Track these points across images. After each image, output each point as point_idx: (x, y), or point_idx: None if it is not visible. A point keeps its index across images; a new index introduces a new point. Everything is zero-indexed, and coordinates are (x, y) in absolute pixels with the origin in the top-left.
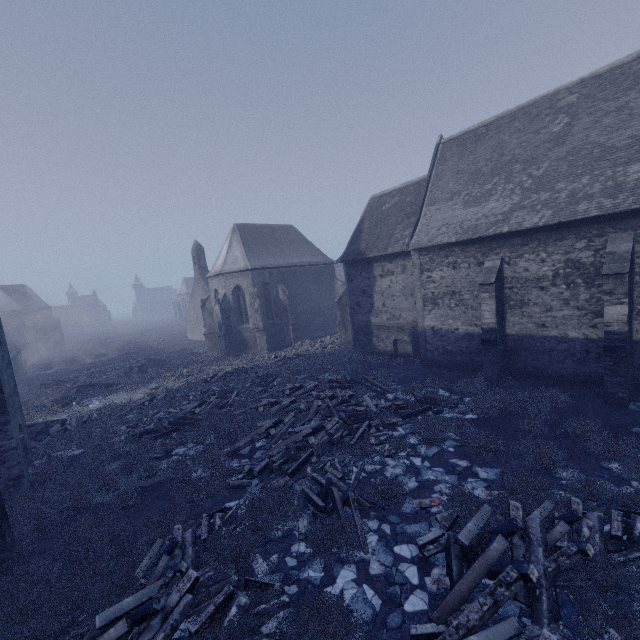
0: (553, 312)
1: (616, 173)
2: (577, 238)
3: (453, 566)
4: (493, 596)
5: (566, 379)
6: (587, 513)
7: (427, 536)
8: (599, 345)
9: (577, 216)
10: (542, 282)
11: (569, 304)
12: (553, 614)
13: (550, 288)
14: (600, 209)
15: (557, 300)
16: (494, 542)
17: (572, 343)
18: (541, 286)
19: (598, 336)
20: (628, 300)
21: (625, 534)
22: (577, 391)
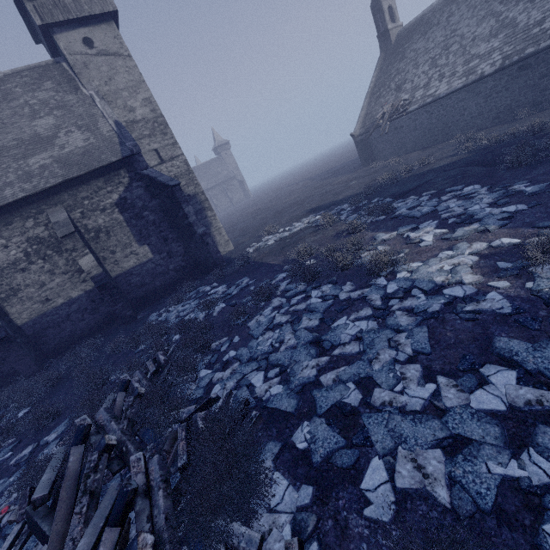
0: (48, 285)
1: (21, 165)
2: (23, 219)
3: (44, 528)
4: (87, 492)
5: (95, 329)
6: (133, 376)
7: (2, 549)
8: (97, 292)
9: (9, 199)
10: (19, 265)
11: (56, 273)
12: (141, 448)
13: (30, 267)
14: (25, 191)
15: (44, 274)
16: (70, 458)
17: (79, 301)
18: (21, 268)
19: (92, 286)
20: (89, 250)
21: (160, 368)
22: (107, 332)
